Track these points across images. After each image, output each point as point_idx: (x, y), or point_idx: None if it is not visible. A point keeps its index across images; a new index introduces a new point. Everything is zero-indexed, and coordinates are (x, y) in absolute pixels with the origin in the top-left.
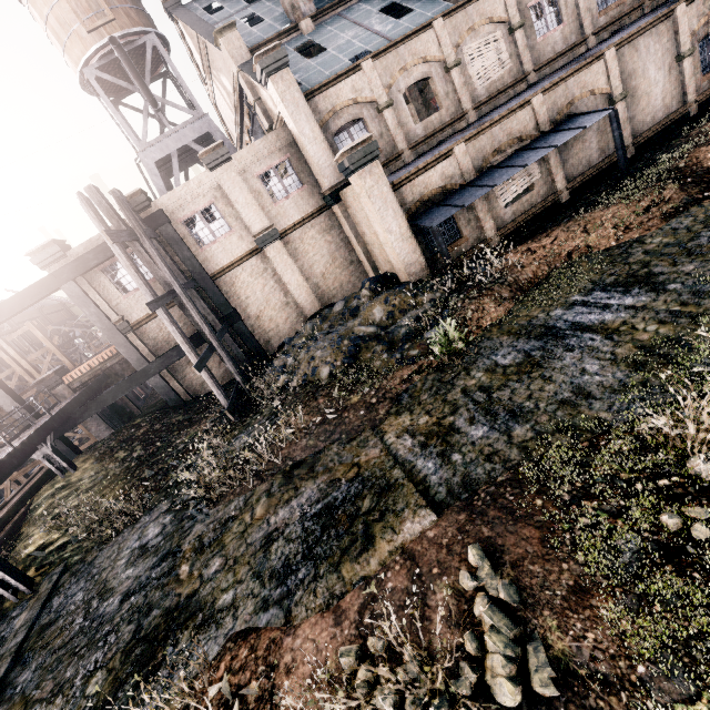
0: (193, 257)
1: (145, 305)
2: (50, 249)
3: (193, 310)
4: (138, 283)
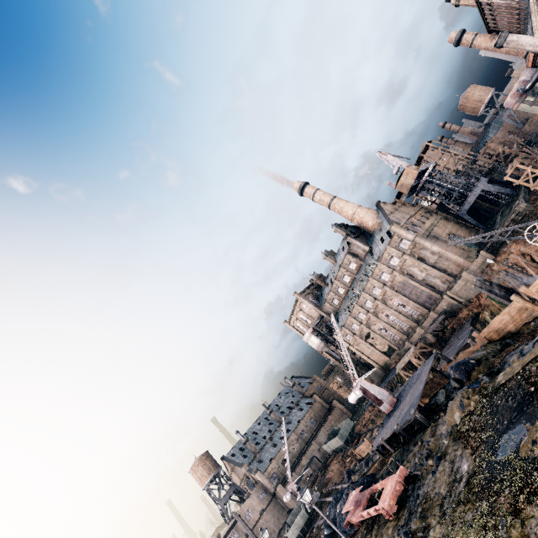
0: (247, 525)
1: (249, 531)
2: (219, 534)
3: (253, 535)
4: (245, 529)
